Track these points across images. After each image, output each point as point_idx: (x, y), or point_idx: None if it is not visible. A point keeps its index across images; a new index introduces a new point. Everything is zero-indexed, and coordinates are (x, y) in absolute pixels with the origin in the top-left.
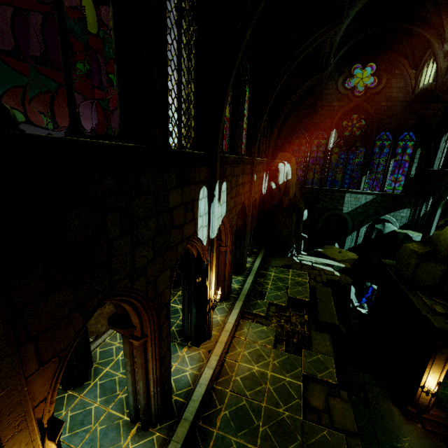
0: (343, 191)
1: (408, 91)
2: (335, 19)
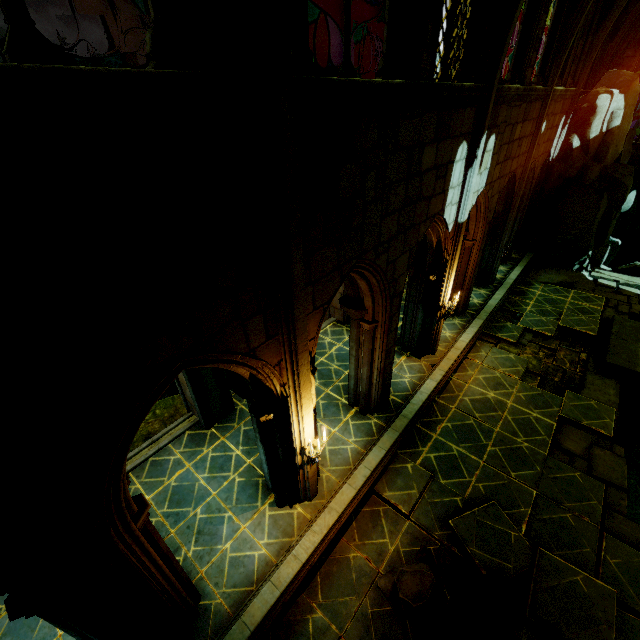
0: None
1: None
2: None
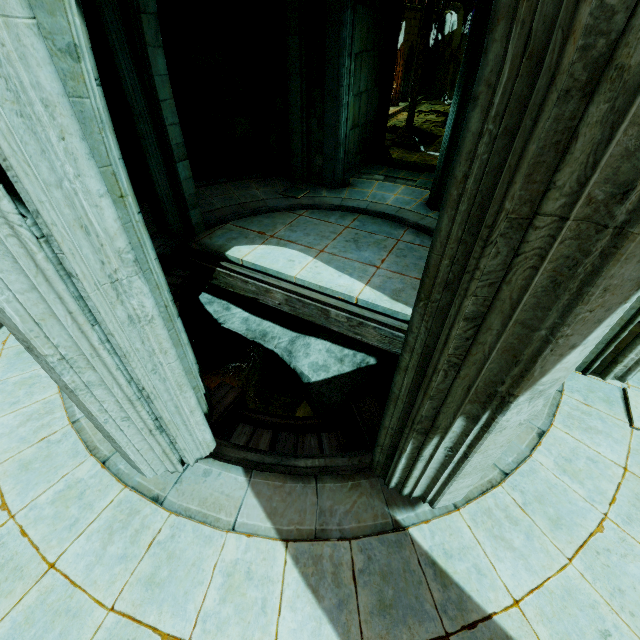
0: None
1: None
2: None
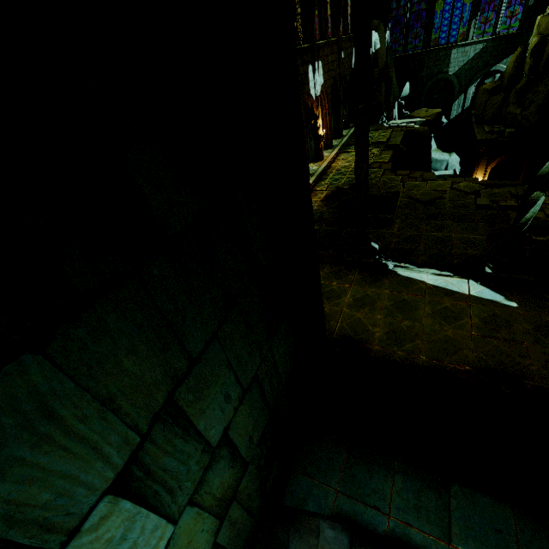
0: (449, 48)
1: None
2: None
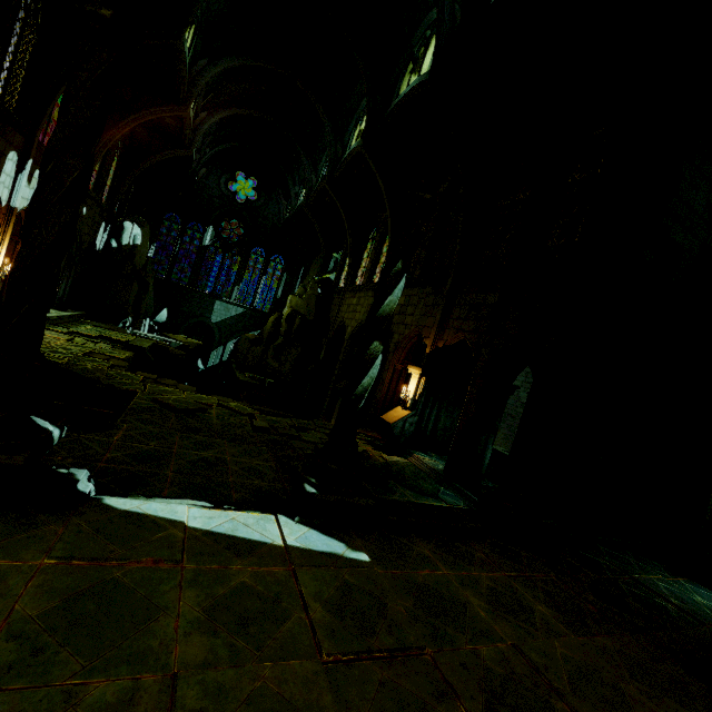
0: (214, 297)
1: (281, 218)
2: (182, 107)
